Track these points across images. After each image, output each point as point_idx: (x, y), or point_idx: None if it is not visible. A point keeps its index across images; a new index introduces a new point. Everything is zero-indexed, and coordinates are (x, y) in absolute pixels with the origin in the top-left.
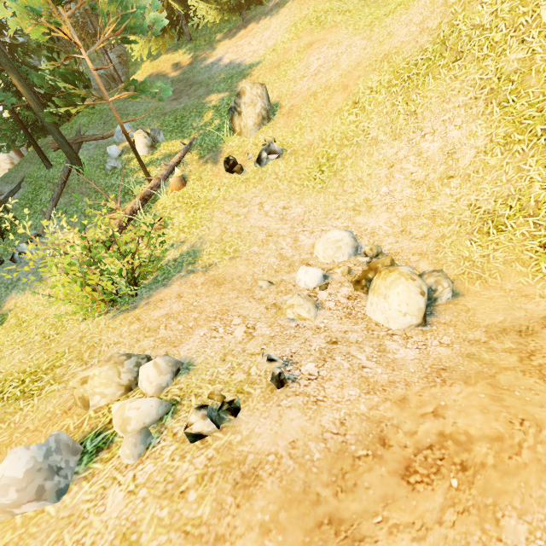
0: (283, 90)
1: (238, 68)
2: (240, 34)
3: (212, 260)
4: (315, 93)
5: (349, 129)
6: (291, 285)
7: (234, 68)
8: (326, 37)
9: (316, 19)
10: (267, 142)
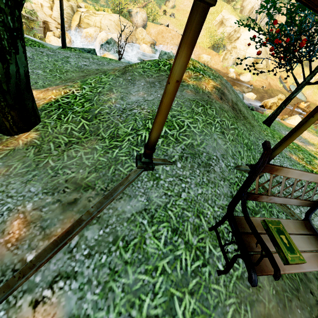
0: (177, 3)
1: None
2: None
3: None
4: (184, 10)
5: None
6: None
7: None
8: None
9: None
10: (172, 13)
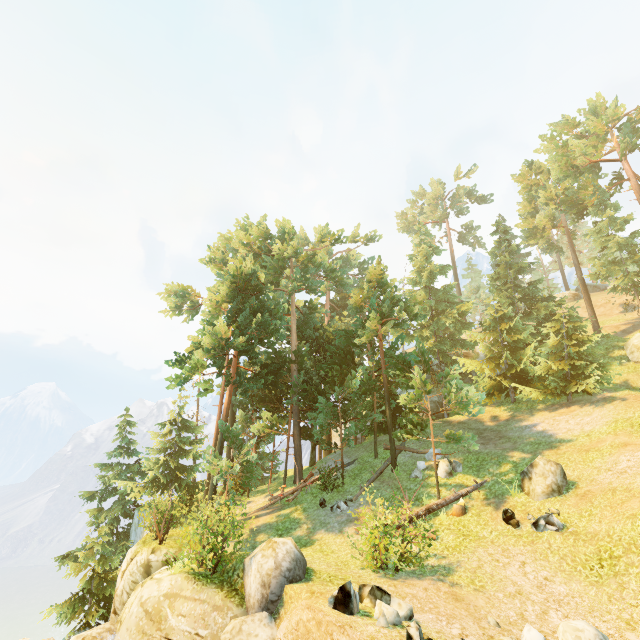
0: (584, 473)
1: (548, 438)
2: (560, 410)
3: (460, 581)
4: (614, 489)
5: (638, 537)
6: (515, 636)
7: (544, 437)
8: None
9: (638, 424)
10: (550, 511)
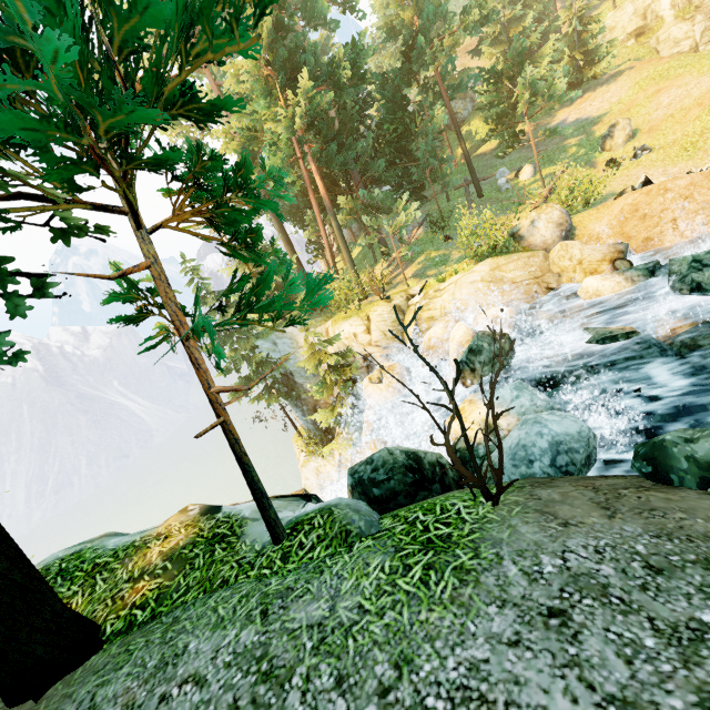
0: (639, 121)
1: (586, 121)
2: (577, 102)
3: None
4: (671, 115)
5: (707, 124)
6: None
7: (582, 122)
8: (672, 84)
9: (658, 76)
10: (636, 148)
